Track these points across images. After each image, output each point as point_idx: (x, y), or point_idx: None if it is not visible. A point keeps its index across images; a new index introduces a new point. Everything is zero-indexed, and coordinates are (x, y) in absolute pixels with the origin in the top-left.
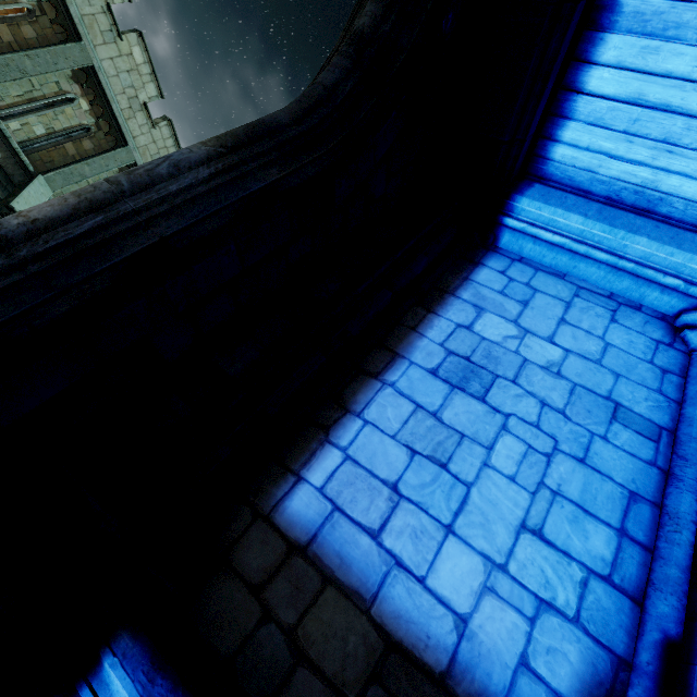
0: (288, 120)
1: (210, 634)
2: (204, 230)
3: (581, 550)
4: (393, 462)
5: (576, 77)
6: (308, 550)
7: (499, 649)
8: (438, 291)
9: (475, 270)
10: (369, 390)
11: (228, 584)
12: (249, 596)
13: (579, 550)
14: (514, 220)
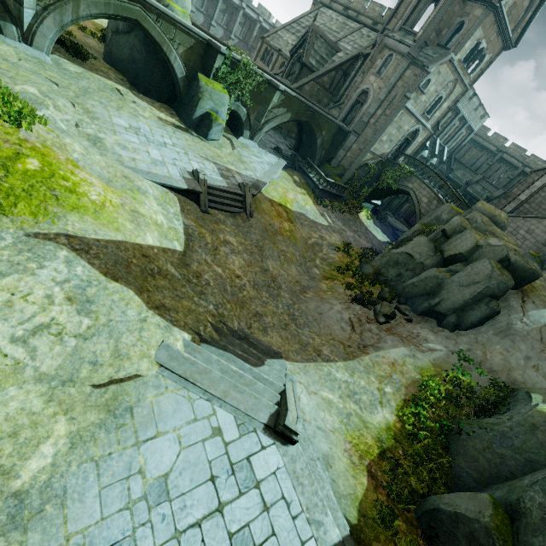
0: None
1: None
2: None
3: None
4: None
5: None
6: None
7: None
8: None
9: None
10: None
11: None
12: None
13: None
14: None
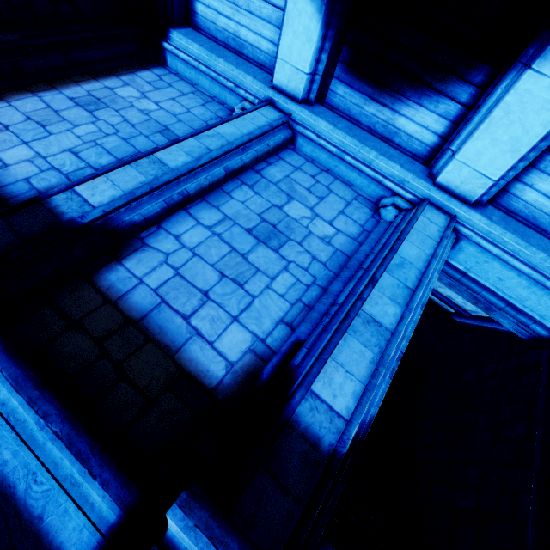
0: None
1: None
2: None
3: (92, 161)
4: (14, 119)
5: None
6: None
7: (18, 175)
8: (108, 73)
9: (142, 71)
10: (23, 96)
11: None
12: None
13: (92, 161)
14: (168, 44)
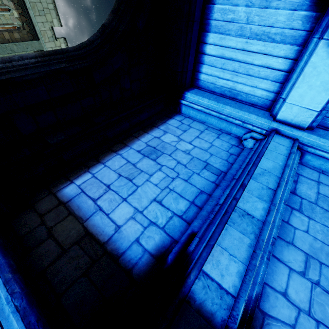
0: (72, 50)
1: (18, 228)
2: (28, 77)
3: (174, 207)
4: (111, 178)
5: (202, 49)
6: (66, 204)
7: (129, 236)
8: (151, 126)
9: (169, 120)
10: (111, 156)
11: (31, 213)
12: (38, 217)
13: (173, 207)
14: (185, 101)
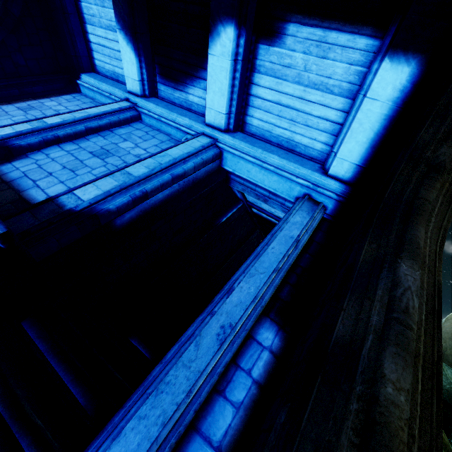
0: None
1: None
2: None
3: None
4: None
5: (88, 37)
6: None
7: None
8: (44, 97)
9: (64, 95)
10: None
11: None
12: None
13: None
14: (79, 81)
